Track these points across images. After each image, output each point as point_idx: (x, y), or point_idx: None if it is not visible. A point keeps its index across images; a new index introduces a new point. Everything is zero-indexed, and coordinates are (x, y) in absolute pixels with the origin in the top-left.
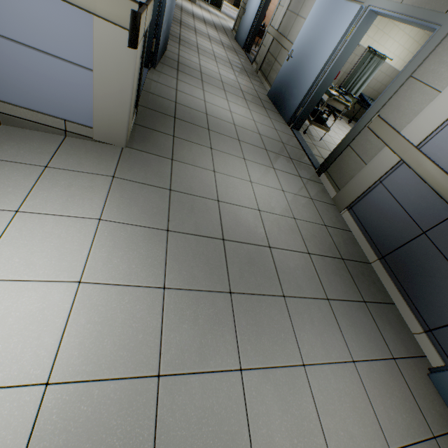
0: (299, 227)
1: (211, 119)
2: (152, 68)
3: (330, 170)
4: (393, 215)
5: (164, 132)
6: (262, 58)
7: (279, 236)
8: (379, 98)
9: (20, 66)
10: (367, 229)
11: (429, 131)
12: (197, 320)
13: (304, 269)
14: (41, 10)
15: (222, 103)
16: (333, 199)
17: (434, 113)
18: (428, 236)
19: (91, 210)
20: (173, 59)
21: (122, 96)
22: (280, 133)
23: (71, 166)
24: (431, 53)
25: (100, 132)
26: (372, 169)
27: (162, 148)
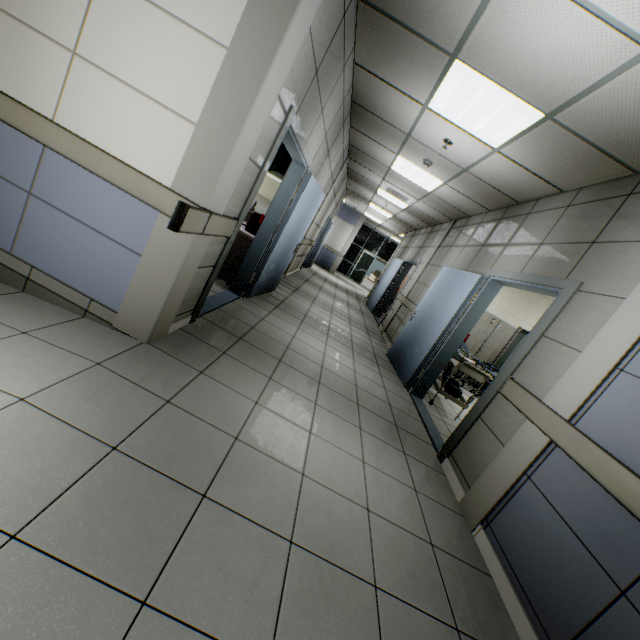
0: (371, 528)
1: (291, 353)
2: (245, 298)
3: (455, 453)
4: (559, 544)
5: (213, 345)
6: (388, 320)
7: (322, 529)
8: (510, 358)
9: (76, 242)
10: (518, 573)
11: (580, 398)
12: (11, 638)
13: (352, 616)
14: (118, 205)
15: (318, 344)
16: (460, 503)
17: (580, 376)
18: (634, 602)
19: (24, 386)
20: (278, 299)
21: (163, 284)
22: (390, 393)
23: (57, 340)
24: (560, 313)
25: (124, 319)
26: (512, 452)
27: (197, 358)
